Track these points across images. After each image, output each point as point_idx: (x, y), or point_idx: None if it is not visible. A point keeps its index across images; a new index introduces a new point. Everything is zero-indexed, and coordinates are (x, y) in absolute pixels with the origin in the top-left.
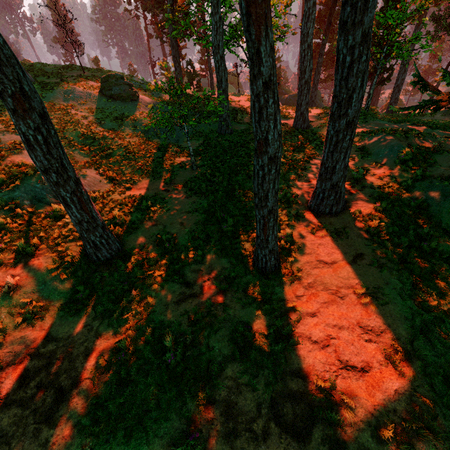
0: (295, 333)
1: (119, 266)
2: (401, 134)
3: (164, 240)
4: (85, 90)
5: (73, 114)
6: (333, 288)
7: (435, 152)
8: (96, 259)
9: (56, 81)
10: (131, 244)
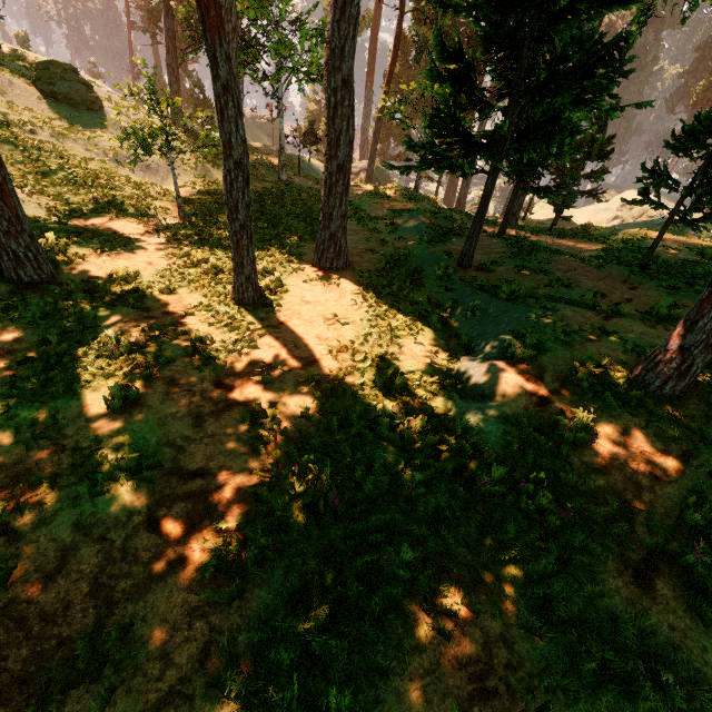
0: (257, 343)
1: (52, 291)
2: (432, 214)
3: (121, 271)
4: (2, 73)
5: None
6: (307, 317)
7: (457, 235)
8: (16, 279)
9: None
10: (71, 273)
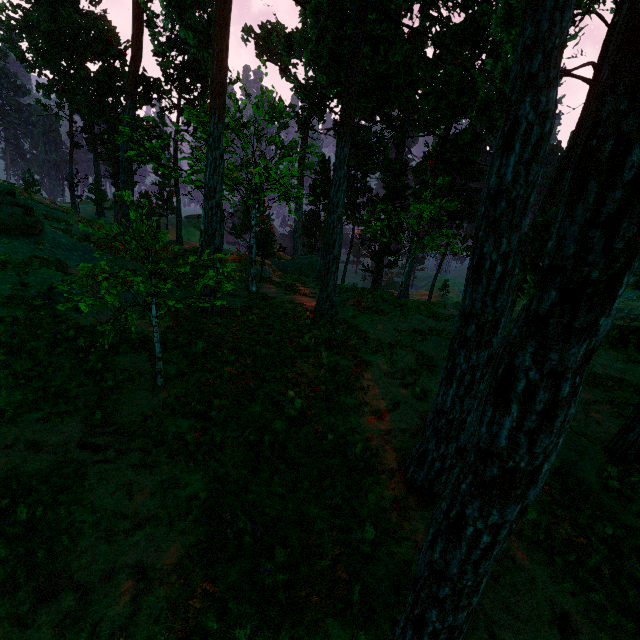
0: None
1: None
2: None
3: None
4: None
5: None
6: None
7: None
8: None
9: None
10: None
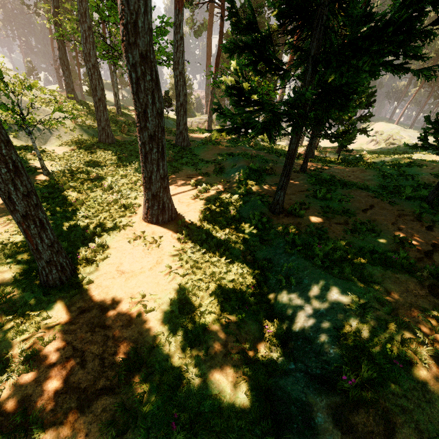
0: (37, 357)
1: None
2: (249, 158)
3: None
4: None
5: None
6: (113, 299)
7: (269, 175)
8: None
9: None
10: None
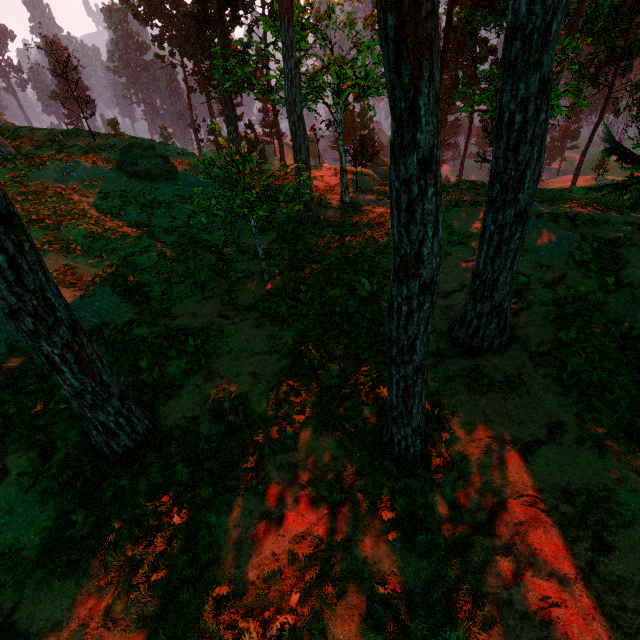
0: (482, 595)
1: (150, 463)
2: (567, 221)
3: (226, 410)
4: (95, 165)
5: (76, 202)
6: (528, 492)
7: (620, 247)
8: (109, 453)
9: (51, 152)
10: (170, 417)
